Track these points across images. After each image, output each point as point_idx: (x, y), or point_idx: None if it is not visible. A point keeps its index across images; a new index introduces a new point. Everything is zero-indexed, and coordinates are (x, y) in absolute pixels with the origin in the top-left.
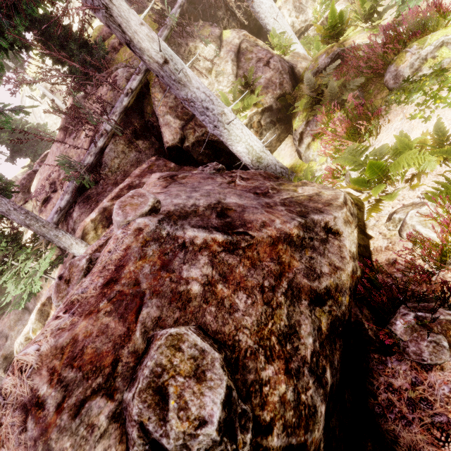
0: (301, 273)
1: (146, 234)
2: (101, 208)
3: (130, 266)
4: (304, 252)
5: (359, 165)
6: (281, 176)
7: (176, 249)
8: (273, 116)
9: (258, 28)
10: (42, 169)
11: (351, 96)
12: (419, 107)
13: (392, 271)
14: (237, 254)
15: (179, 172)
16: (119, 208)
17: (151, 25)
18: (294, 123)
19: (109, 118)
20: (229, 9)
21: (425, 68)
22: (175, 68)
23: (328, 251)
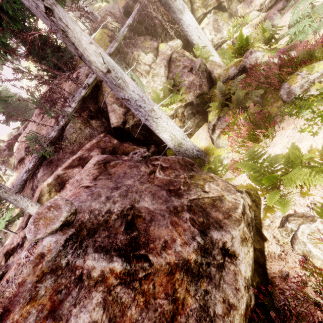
0: (193, 316)
1: (46, 263)
2: (56, 175)
3: (16, 312)
4: (200, 284)
5: (257, 172)
6: (197, 158)
7: (71, 284)
8: (193, 109)
9: (187, 41)
10: (23, 134)
11: (252, 105)
12: (308, 121)
13: (284, 287)
14: (132, 288)
15: (114, 156)
16: (33, 222)
17: (107, 37)
18: (209, 116)
19: (70, 105)
20: (165, 28)
21: (313, 89)
22: (115, 76)
23: (224, 281)
